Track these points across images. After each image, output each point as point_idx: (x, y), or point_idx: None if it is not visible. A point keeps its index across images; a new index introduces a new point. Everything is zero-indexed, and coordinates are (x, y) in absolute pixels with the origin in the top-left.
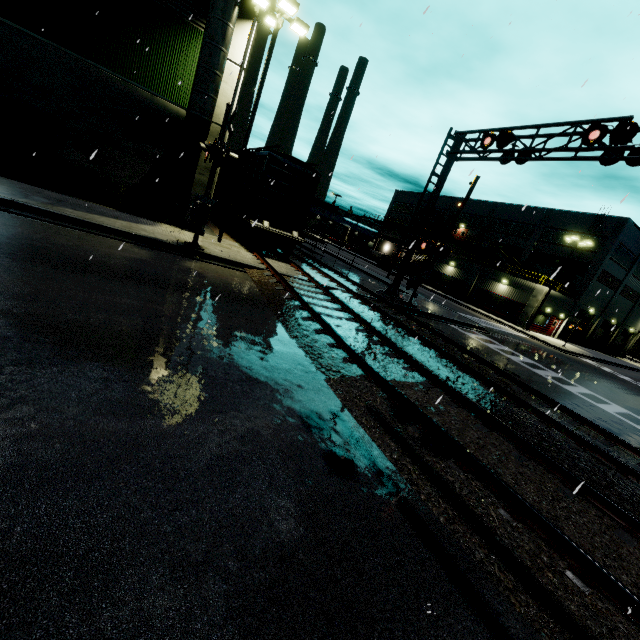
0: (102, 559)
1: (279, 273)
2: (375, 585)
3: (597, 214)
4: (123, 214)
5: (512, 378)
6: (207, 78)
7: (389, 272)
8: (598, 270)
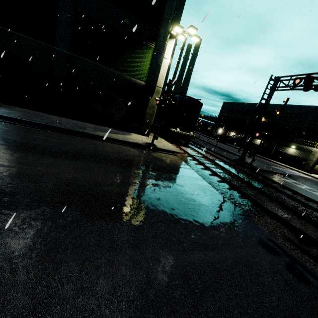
0: None
1: (192, 155)
2: None
3: None
4: (117, 131)
5: None
6: (155, 67)
7: (239, 149)
8: None
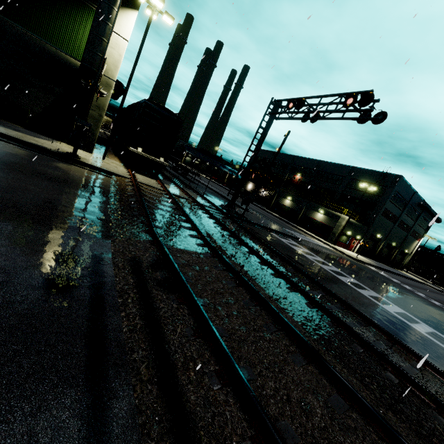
0: None
1: (136, 180)
2: None
3: (382, 172)
4: (27, 131)
5: (290, 262)
6: (95, 41)
7: (229, 192)
8: (382, 208)
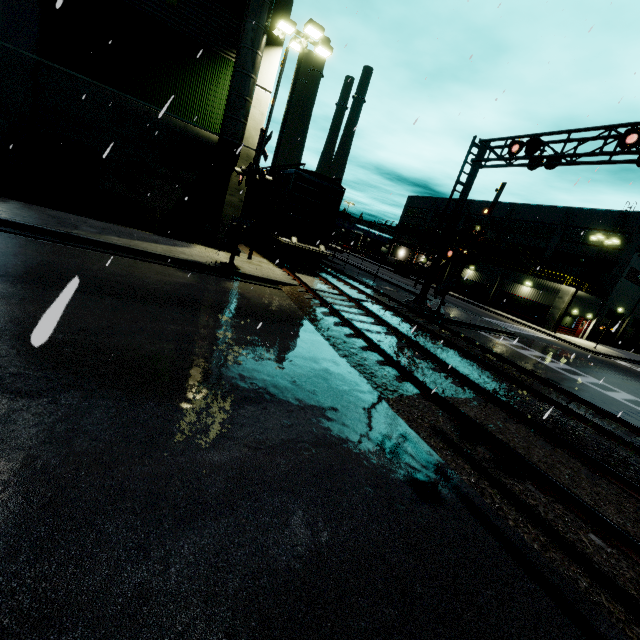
0: (251, 598)
1: (313, 289)
2: (495, 619)
3: (622, 211)
4: (160, 238)
5: (558, 388)
6: (238, 105)
7: (416, 281)
8: (626, 268)
